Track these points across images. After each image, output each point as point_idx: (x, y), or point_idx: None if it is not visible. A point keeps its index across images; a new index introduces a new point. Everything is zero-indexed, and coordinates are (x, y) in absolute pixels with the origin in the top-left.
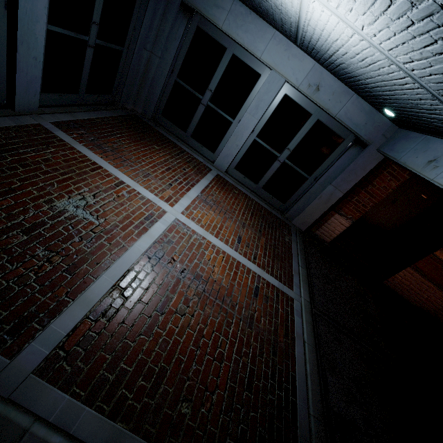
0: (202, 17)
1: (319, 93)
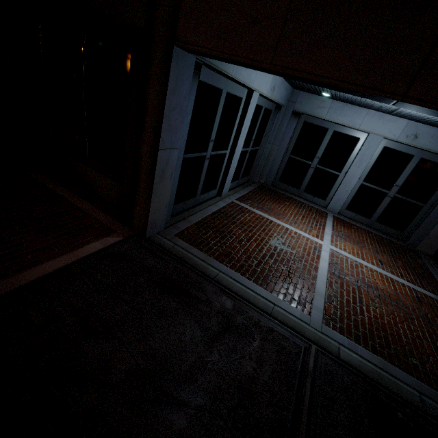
0: (307, 115)
1: (418, 139)
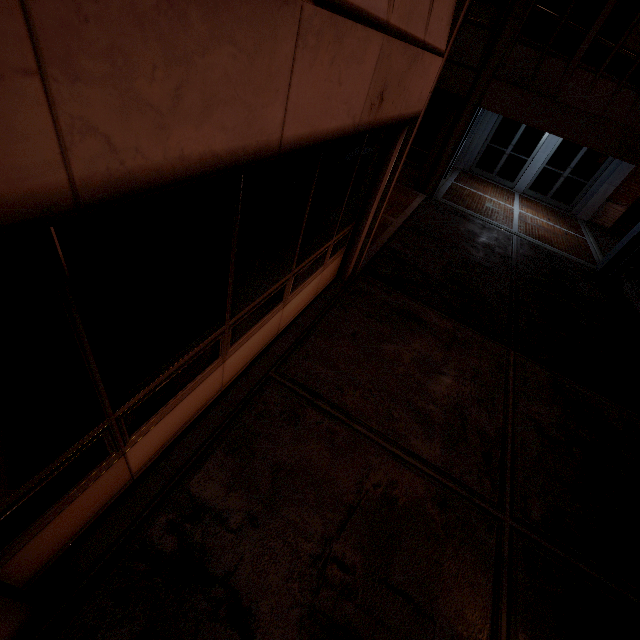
0: None
1: None
